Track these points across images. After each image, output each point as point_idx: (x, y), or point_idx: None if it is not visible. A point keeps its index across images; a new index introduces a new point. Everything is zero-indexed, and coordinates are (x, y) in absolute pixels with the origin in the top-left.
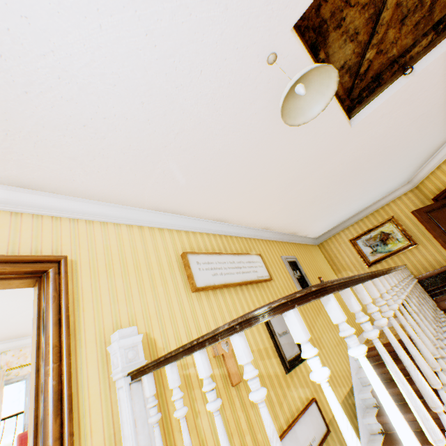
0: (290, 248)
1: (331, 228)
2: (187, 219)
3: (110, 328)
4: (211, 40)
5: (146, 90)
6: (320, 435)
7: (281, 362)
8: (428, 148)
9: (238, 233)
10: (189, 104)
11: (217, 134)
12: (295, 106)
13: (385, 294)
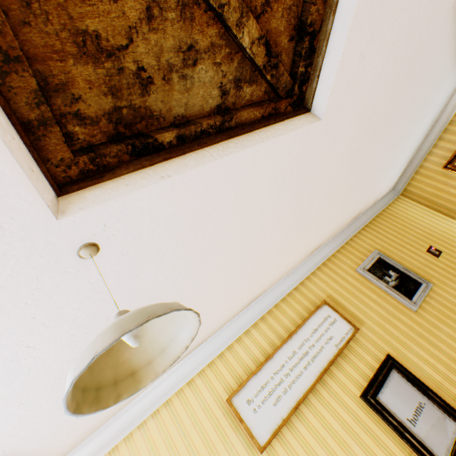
0: (363, 240)
1: (405, 166)
2: (211, 340)
3: None
4: None
5: (4, 403)
6: None
7: None
8: None
9: (283, 292)
10: (69, 353)
11: None
12: (157, 328)
13: None
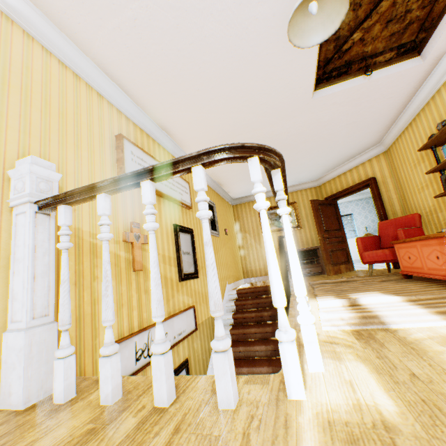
0: (213, 195)
1: (249, 195)
2: (133, 104)
3: (14, 157)
4: None
5: None
6: (190, 330)
7: (179, 272)
8: (342, 156)
9: (176, 154)
10: None
11: (213, 13)
12: (300, 25)
13: None
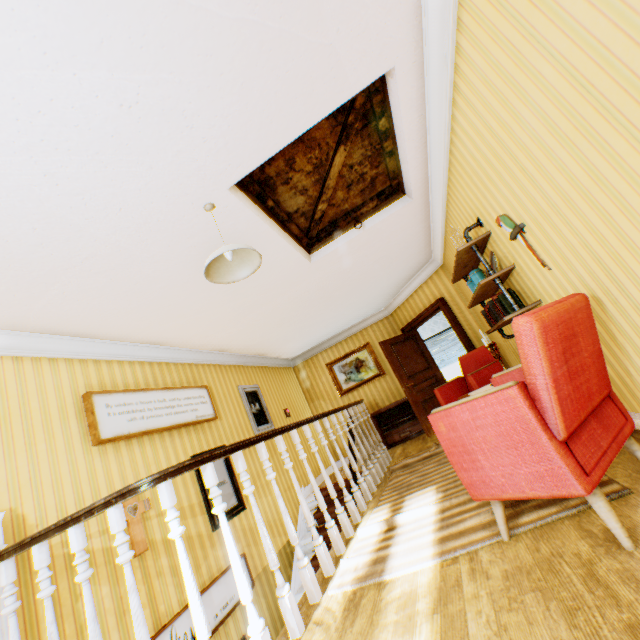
0: (255, 374)
1: (309, 348)
2: (100, 343)
3: None
4: (134, 187)
5: (42, 218)
6: None
7: (210, 519)
8: (397, 281)
9: (180, 359)
10: (105, 234)
11: (144, 260)
12: (226, 265)
13: (298, 445)
